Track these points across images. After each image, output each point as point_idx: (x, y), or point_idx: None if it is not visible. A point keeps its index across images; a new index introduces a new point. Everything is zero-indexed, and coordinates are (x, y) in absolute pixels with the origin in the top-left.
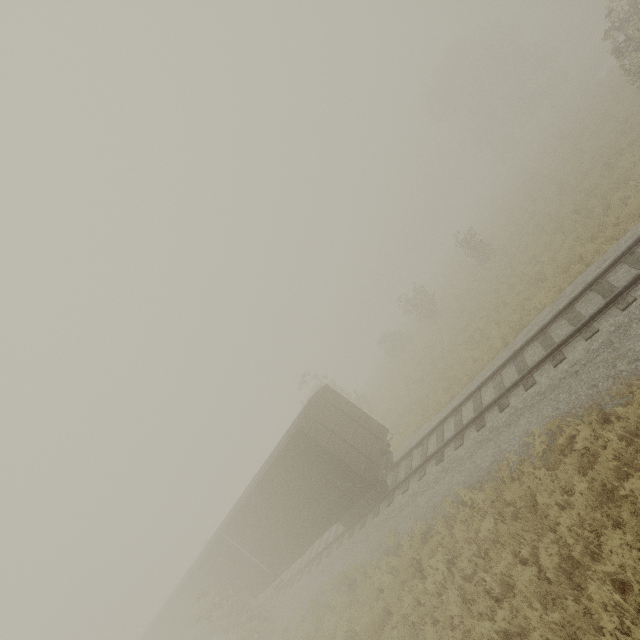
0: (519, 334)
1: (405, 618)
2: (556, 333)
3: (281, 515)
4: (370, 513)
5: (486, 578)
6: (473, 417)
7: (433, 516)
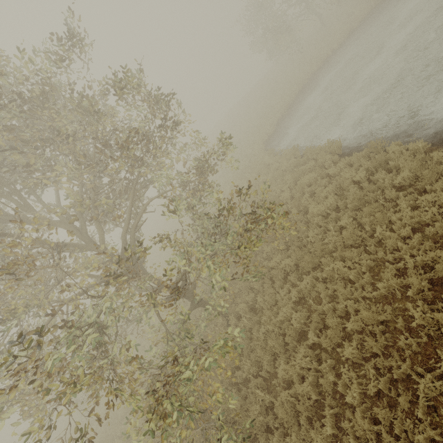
0: None
1: None
2: None
3: None
4: None
5: None
6: None
7: None
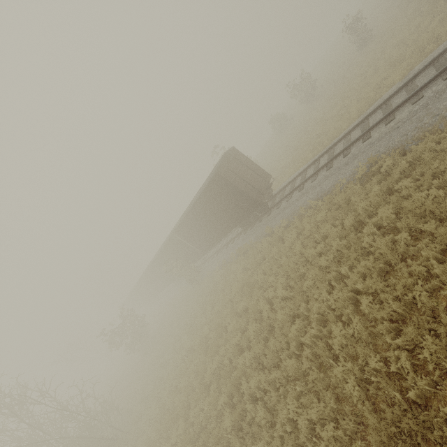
0: (371, 107)
1: (272, 257)
2: (395, 102)
3: (206, 223)
4: (257, 221)
5: (315, 235)
6: (326, 162)
7: (292, 217)
